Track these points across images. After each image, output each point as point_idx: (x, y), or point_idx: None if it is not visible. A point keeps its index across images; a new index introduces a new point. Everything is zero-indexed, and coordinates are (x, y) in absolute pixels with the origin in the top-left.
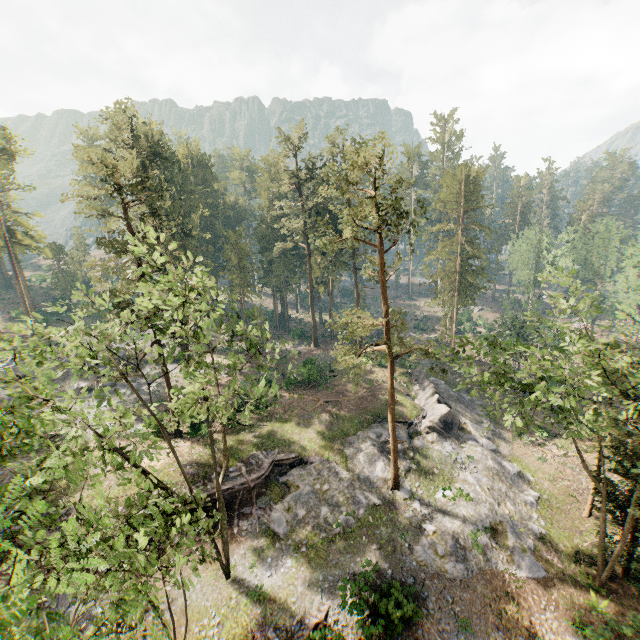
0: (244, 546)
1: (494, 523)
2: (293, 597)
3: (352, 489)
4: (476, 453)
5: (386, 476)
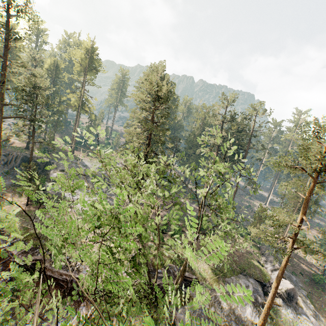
0: None
1: None
2: None
3: (229, 319)
4: None
5: (253, 320)
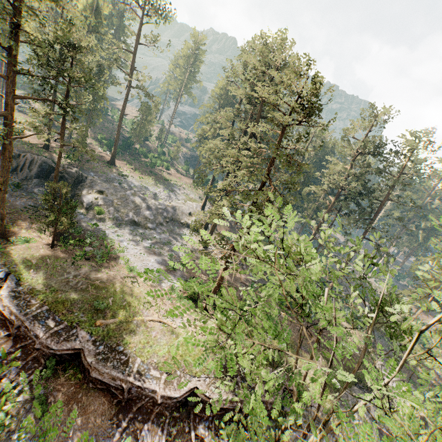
0: None
1: None
2: None
3: None
4: None
5: None
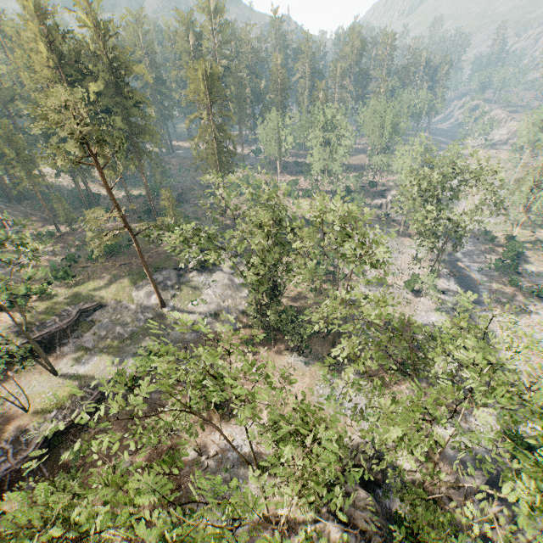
0: (66, 359)
1: (217, 311)
2: (98, 372)
3: (136, 314)
4: (220, 277)
5: (158, 302)
